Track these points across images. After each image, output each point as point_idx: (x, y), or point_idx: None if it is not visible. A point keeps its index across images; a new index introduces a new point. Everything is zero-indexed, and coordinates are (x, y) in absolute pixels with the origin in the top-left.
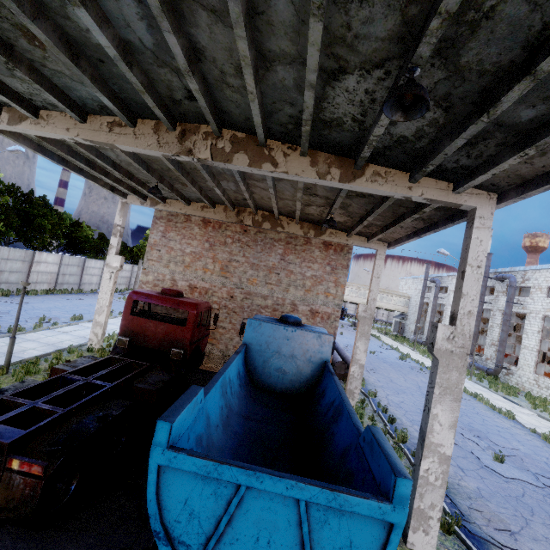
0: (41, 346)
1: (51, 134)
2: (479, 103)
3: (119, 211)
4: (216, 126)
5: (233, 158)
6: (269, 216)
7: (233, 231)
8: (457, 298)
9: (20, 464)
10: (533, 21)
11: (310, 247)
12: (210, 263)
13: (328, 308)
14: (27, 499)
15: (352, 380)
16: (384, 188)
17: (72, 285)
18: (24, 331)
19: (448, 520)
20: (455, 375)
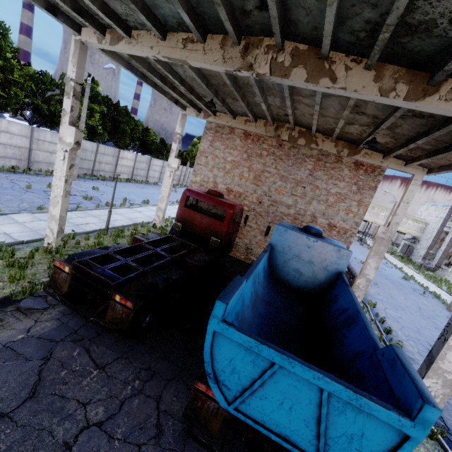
0: (125, 219)
1: (139, 52)
2: None
3: (180, 122)
4: (280, 38)
5: (291, 73)
6: (305, 133)
7: (269, 145)
8: None
9: (120, 298)
10: None
11: (340, 165)
12: (245, 171)
13: (346, 225)
14: (124, 320)
15: (356, 290)
16: None
17: (142, 177)
18: (115, 207)
19: (433, 428)
20: None
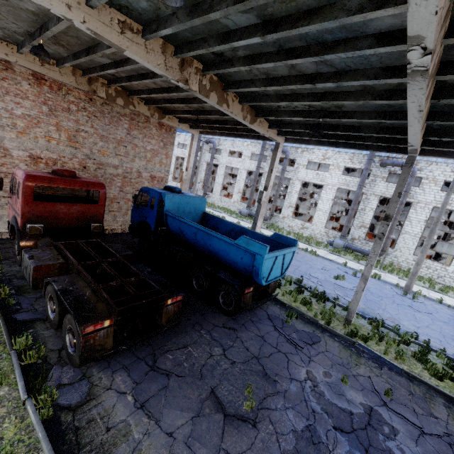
0: None
1: None
2: (316, 124)
3: None
4: (213, 73)
5: (210, 95)
6: (122, 93)
7: (77, 97)
8: (268, 180)
9: (171, 300)
10: (343, 122)
11: (149, 125)
12: (53, 131)
13: (162, 174)
14: (177, 312)
15: None
16: (261, 130)
17: None
18: None
19: None
20: (264, 209)
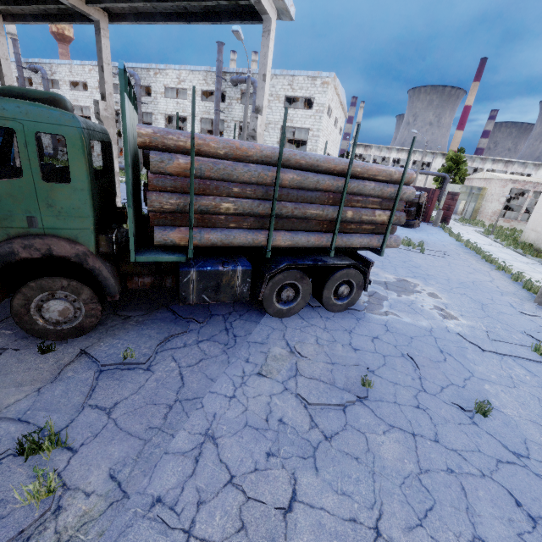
0: None
1: None
2: None
3: None
4: None
5: None
6: None
7: None
8: (3, 77)
9: None
10: None
11: None
12: None
13: None
14: None
15: None
16: None
17: None
18: None
19: None
20: None
